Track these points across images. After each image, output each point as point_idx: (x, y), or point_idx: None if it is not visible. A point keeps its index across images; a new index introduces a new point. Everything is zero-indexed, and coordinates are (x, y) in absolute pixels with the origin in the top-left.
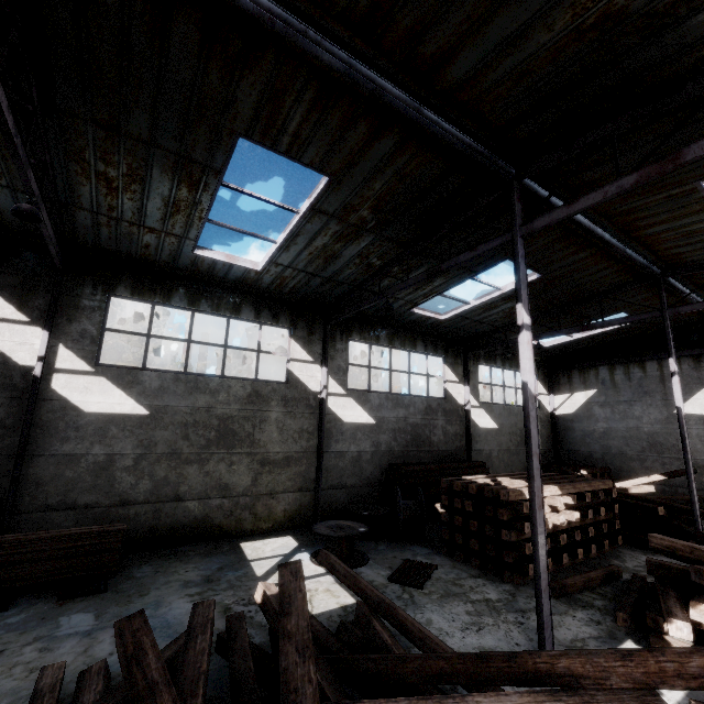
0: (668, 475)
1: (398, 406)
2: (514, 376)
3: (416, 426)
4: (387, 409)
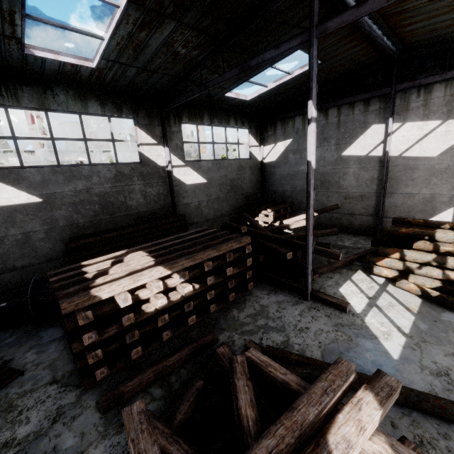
0: (319, 212)
1: (74, 178)
2: (225, 132)
3: (105, 195)
4: (58, 184)
